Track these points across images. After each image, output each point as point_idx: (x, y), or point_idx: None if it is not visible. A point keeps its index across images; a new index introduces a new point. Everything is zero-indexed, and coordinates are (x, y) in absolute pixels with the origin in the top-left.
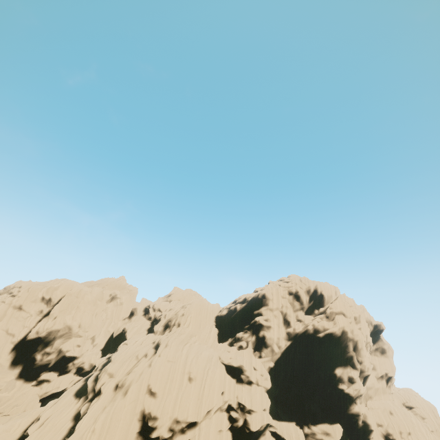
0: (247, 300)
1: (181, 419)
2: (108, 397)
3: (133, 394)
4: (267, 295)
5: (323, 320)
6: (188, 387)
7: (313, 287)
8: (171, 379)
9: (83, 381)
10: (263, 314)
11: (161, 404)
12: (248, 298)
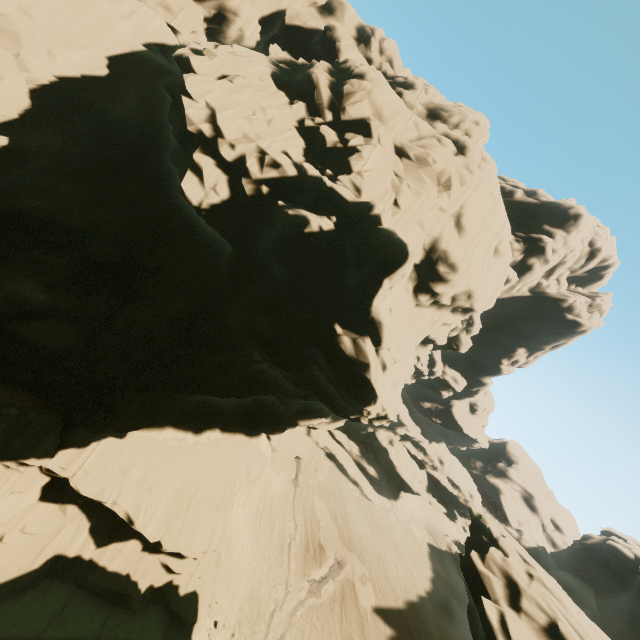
0: (539, 197)
1: (476, 298)
2: (390, 158)
3: (448, 200)
4: (583, 219)
5: (585, 305)
6: (493, 261)
7: (612, 261)
8: (486, 227)
9: (269, 60)
10: (556, 240)
11: (466, 254)
12: (541, 196)
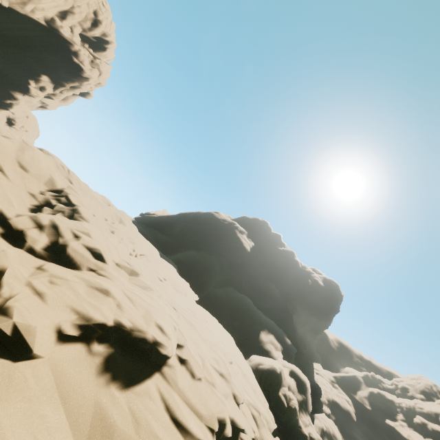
0: None
1: None
2: None
3: None
4: None
5: (88, 59)
6: None
7: (110, 39)
8: None
9: None
10: None
11: None
12: None
